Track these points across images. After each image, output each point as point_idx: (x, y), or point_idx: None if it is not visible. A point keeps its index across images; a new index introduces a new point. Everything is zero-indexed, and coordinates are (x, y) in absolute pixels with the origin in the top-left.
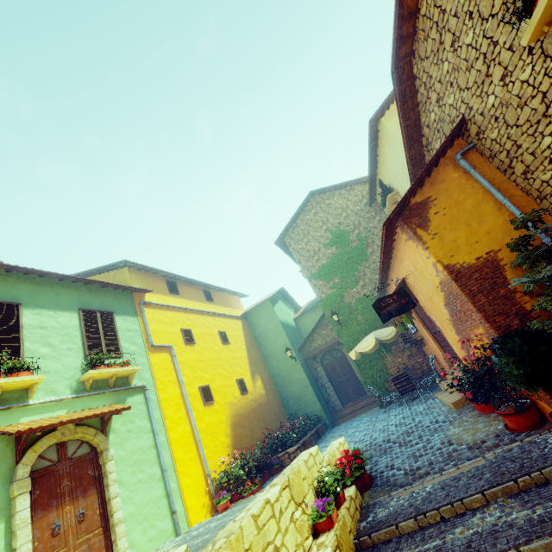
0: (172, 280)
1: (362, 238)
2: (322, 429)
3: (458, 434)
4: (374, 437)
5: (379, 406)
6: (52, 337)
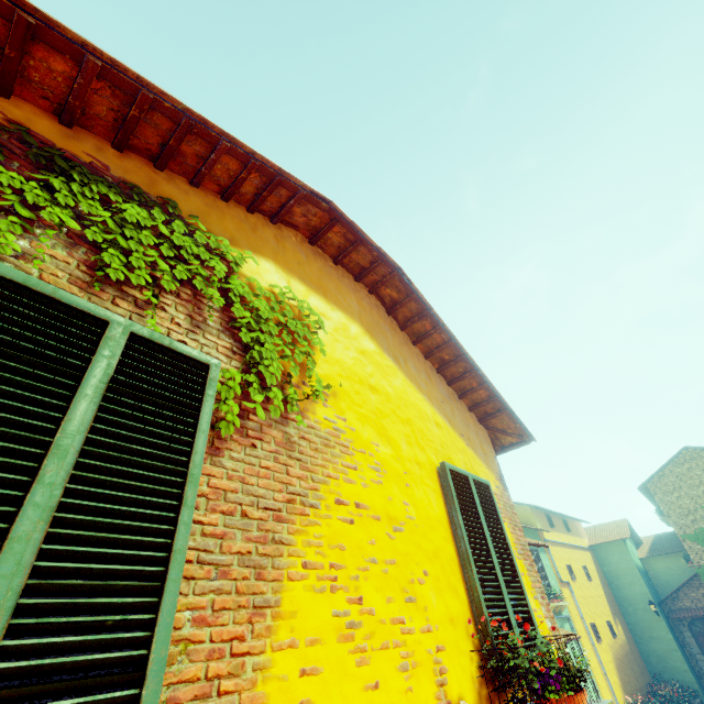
0: (546, 513)
1: None
2: None
3: None
4: None
5: None
6: None
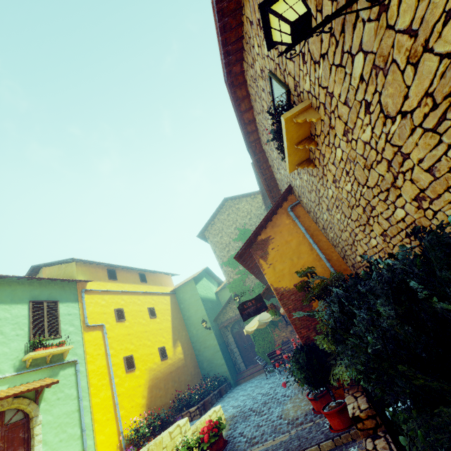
0: (112, 268)
1: None
2: (225, 388)
3: (288, 409)
4: (245, 404)
5: (267, 371)
6: (4, 326)
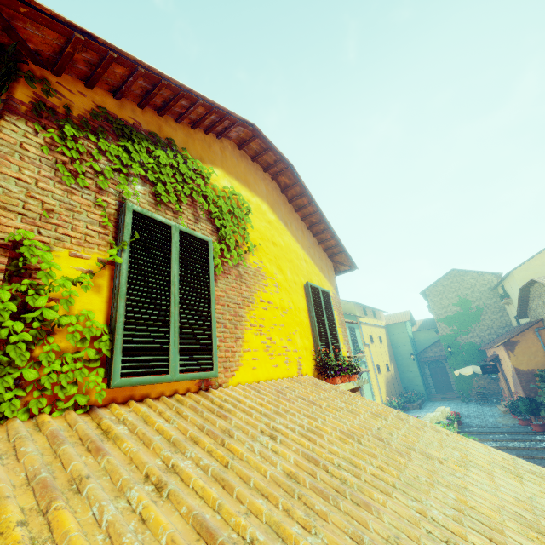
0: (363, 307)
1: (480, 309)
2: (424, 400)
3: (500, 420)
4: (462, 412)
5: (461, 400)
6: None
